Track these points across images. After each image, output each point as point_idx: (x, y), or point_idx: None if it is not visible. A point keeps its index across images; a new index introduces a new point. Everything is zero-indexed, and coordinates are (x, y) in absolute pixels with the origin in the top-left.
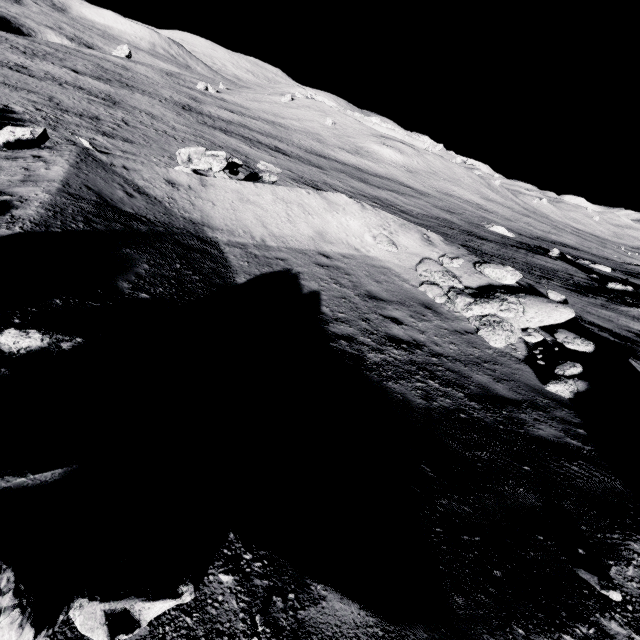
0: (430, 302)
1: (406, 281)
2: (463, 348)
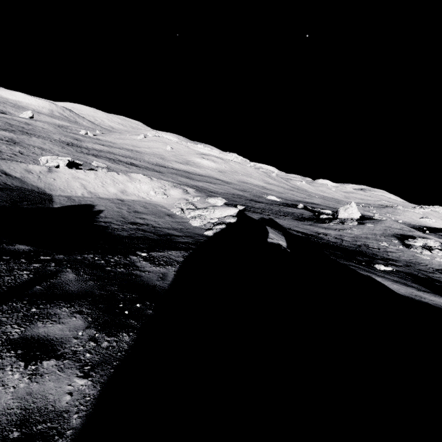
0: (172, 214)
1: (165, 208)
2: (174, 226)
